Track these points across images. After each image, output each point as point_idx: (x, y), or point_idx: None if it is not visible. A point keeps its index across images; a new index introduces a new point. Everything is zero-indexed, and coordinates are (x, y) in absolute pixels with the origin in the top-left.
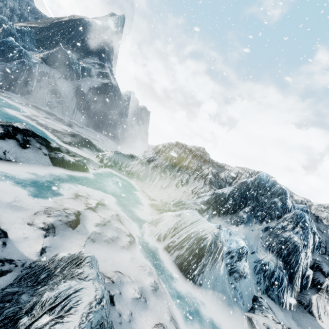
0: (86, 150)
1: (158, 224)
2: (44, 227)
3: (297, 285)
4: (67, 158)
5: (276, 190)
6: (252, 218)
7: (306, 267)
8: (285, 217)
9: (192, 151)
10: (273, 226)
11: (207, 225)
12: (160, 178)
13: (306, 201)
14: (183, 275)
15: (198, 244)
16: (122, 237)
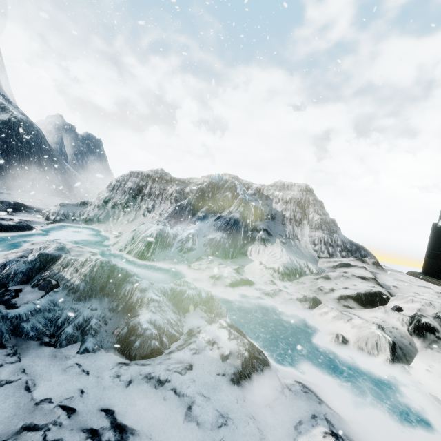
0: (22, 214)
1: (119, 242)
2: (18, 257)
3: (239, 244)
4: (5, 223)
5: (227, 185)
6: (208, 214)
7: (247, 231)
8: (233, 204)
9: (150, 176)
10: (224, 214)
11: (156, 227)
12: (124, 214)
13: (261, 186)
14: (140, 260)
15: (148, 239)
16: (85, 254)
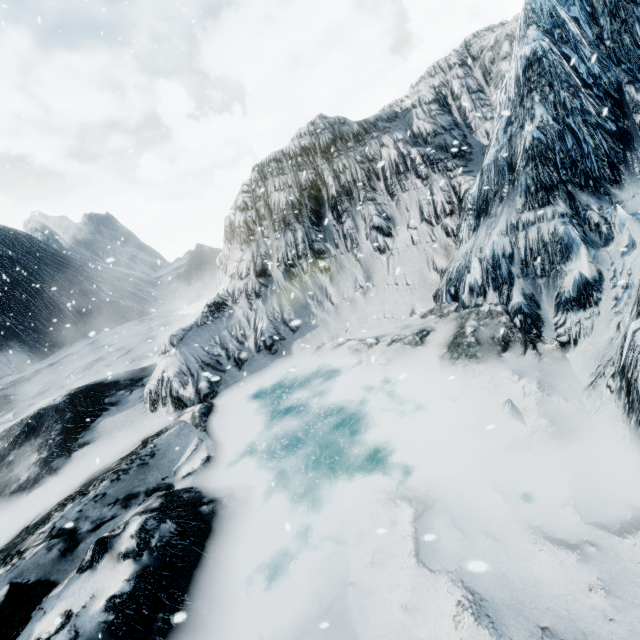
0: (108, 422)
1: None
2: None
3: None
4: (91, 602)
5: None
6: None
7: None
8: None
9: (309, 149)
10: None
11: None
12: (330, 277)
13: None
14: None
15: None
16: None
